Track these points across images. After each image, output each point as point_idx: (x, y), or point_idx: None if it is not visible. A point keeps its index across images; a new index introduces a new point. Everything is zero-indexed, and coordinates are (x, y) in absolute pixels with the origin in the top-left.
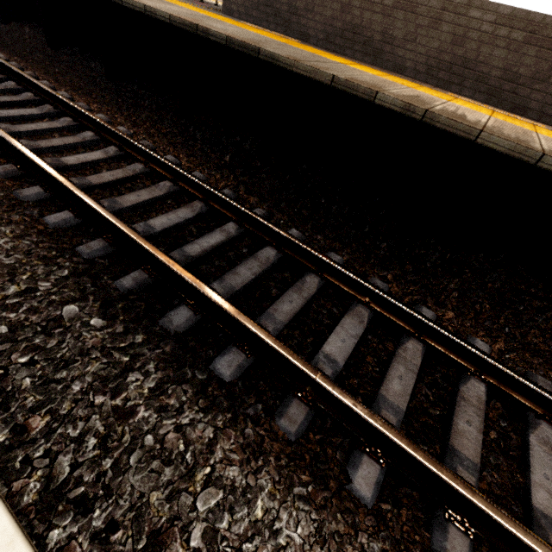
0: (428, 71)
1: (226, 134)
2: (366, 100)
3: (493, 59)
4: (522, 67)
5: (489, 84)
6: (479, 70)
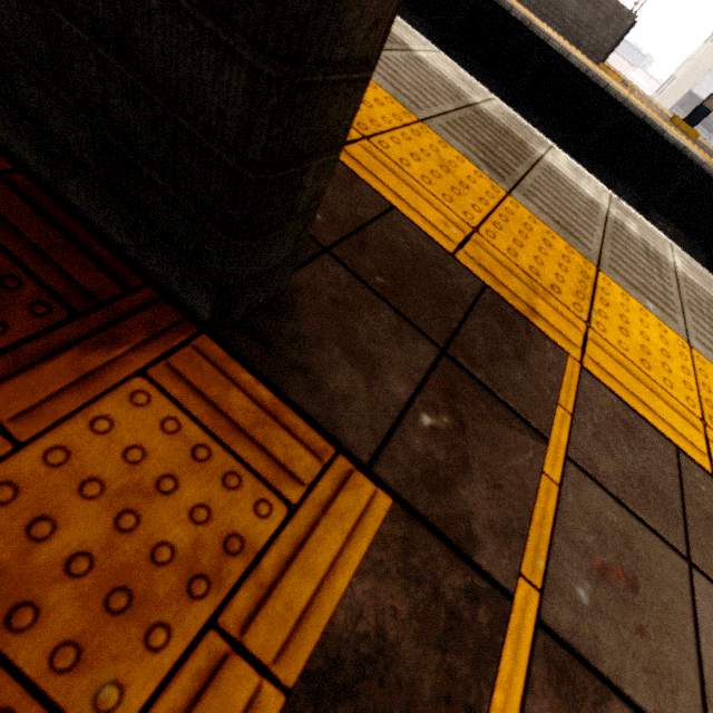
0: (536, 5)
1: (408, 17)
2: (505, 12)
3: (571, 7)
4: (583, 17)
5: (566, 24)
6: (563, 12)
